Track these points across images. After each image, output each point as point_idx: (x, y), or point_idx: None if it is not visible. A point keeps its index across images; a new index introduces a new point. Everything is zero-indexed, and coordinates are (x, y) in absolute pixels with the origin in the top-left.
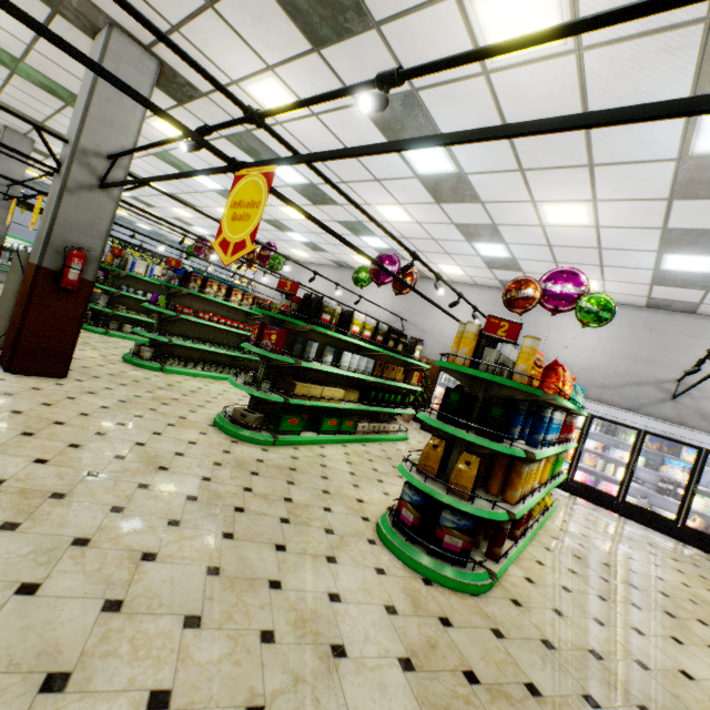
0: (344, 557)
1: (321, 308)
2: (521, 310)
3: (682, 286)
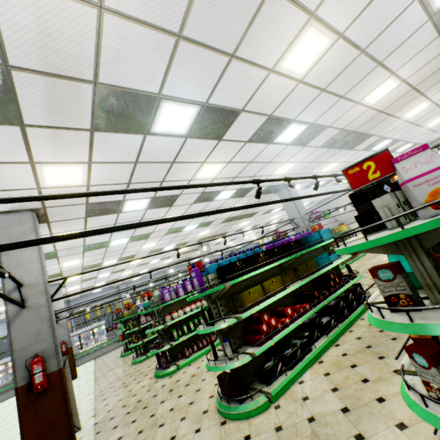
0: None
1: None
2: None
3: None
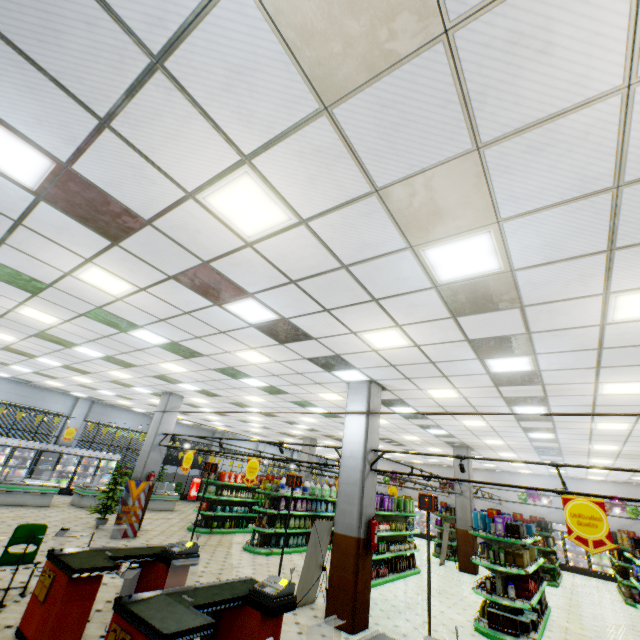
0: (637, 611)
1: (547, 525)
2: (607, 512)
3: (639, 480)
